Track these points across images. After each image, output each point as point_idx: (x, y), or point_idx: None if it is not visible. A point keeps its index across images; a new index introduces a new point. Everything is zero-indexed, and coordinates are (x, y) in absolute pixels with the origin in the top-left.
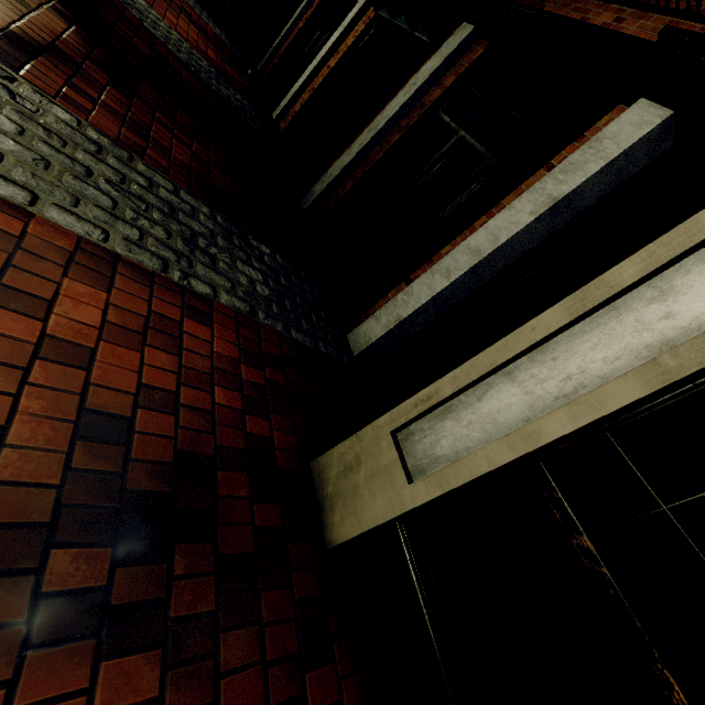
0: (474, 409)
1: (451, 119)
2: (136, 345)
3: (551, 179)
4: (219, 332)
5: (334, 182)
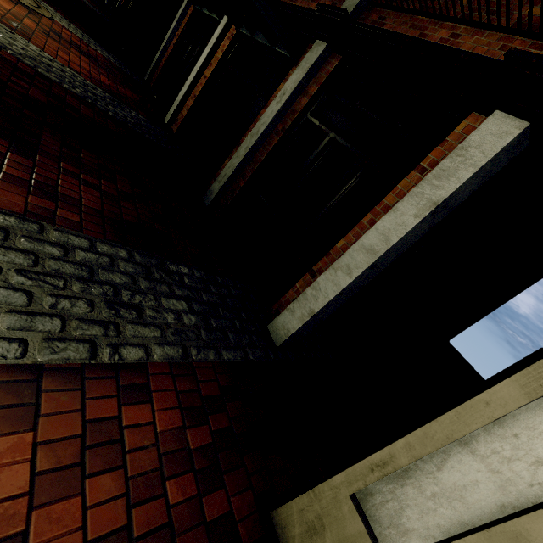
0: (435, 479)
1: (320, 122)
2: (74, 481)
3: (427, 184)
4: (159, 399)
5: (228, 181)
